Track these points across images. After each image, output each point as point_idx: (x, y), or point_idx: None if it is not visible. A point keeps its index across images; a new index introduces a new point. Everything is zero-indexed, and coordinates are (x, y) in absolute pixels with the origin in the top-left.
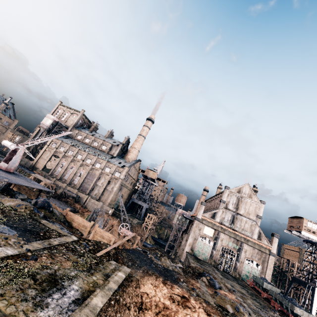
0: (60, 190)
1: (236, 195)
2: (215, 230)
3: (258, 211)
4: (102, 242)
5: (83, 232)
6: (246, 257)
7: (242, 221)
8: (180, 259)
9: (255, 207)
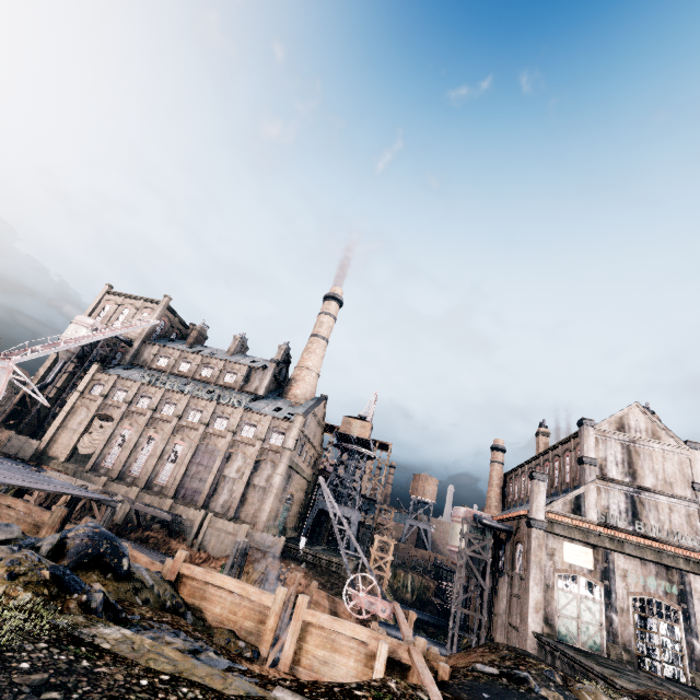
0: (121, 510)
1: (617, 439)
2: (596, 548)
3: (690, 473)
4: (393, 687)
5: (252, 639)
6: None
7: (660, 508)
8: None
9: (680, 463)
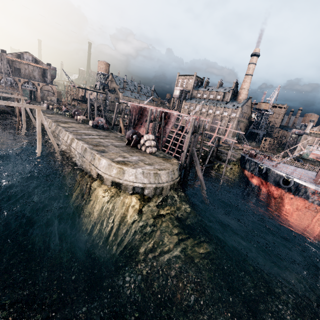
0: None
1: None
2: None
3: None
4: None
5: None
6: None
7: None
8: None
9: None
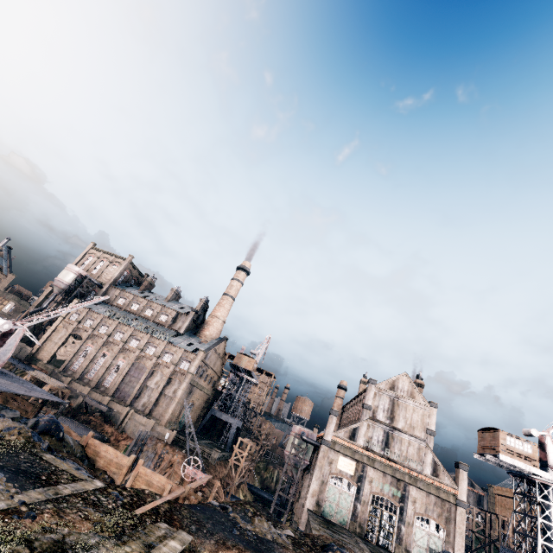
0: (77, 400)
1: (387, 395)
2: (358, 462)
3: (427, 422)
4: (147, 492)
5: (115, 477)
6: (417, 512)
7: (403, 442)
8: (297, 526)
9: (422, 415)
